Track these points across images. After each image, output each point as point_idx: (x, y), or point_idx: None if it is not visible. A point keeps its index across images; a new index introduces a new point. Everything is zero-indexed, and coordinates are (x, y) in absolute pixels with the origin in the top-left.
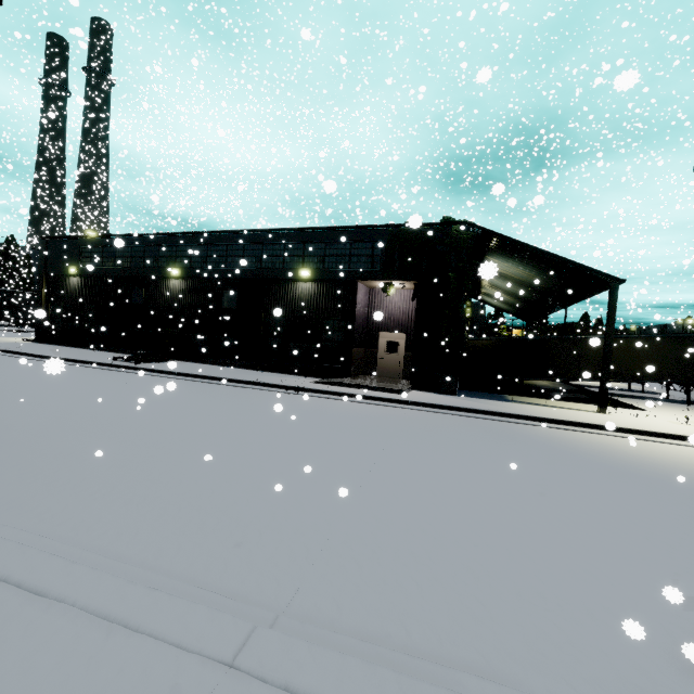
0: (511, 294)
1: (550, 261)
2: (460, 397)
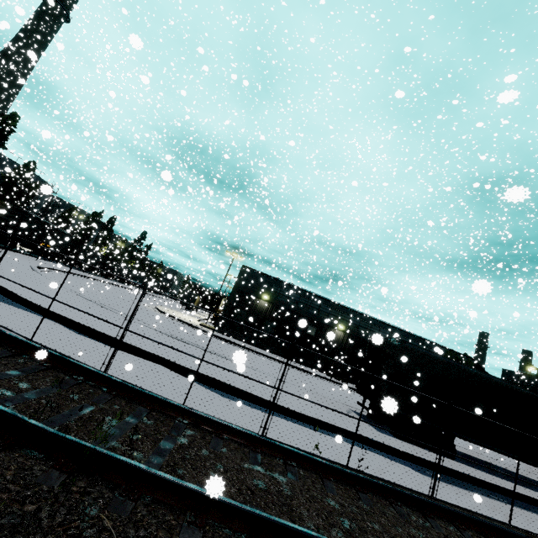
0: None
1: None
2: None
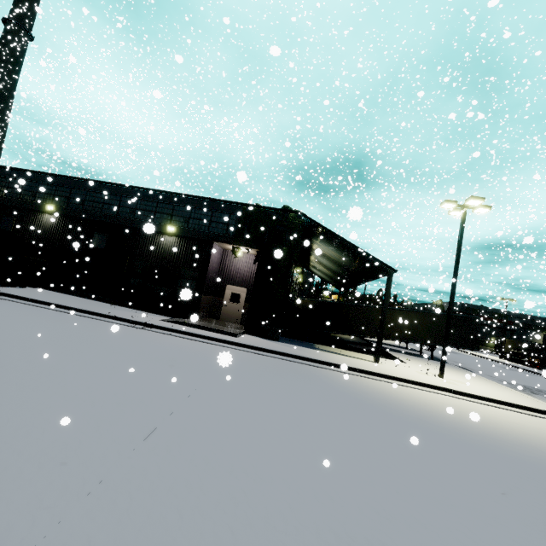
0: (329, 269)
1: (352, 250)
2: (280, 343)
